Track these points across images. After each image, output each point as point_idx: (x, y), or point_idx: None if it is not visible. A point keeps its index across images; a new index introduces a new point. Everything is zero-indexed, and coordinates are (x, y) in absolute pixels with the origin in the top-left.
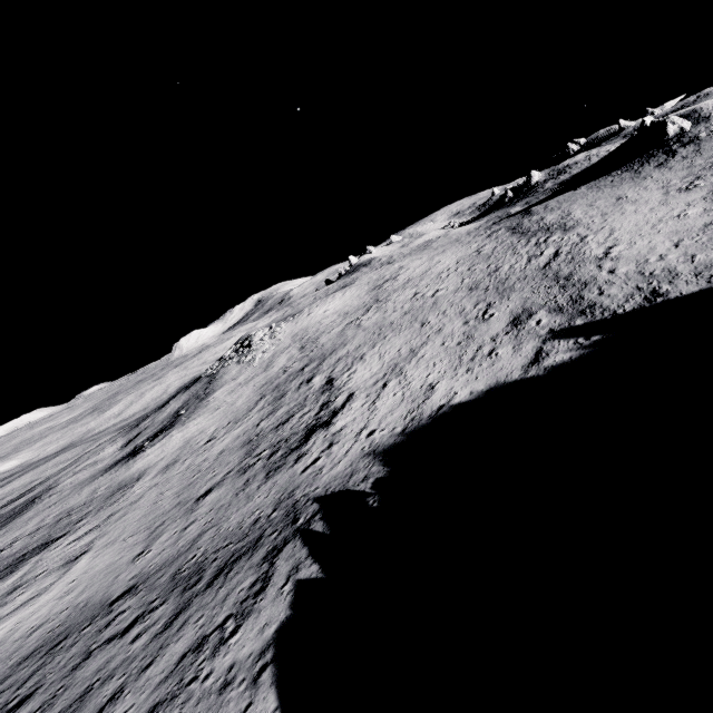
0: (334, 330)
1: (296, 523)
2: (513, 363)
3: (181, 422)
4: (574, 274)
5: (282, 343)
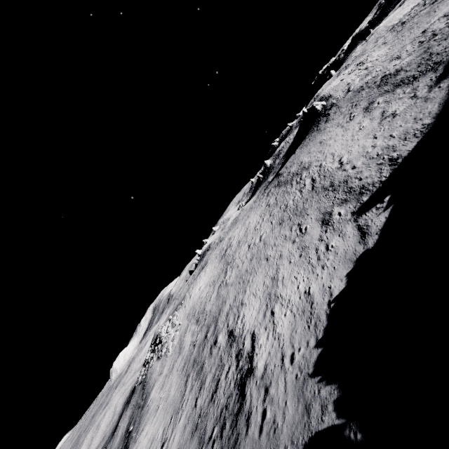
0: (212, 296)
1: None
2: (349, 244)
3: (132, 440)
4: (333, 181)
5: (182, 326)
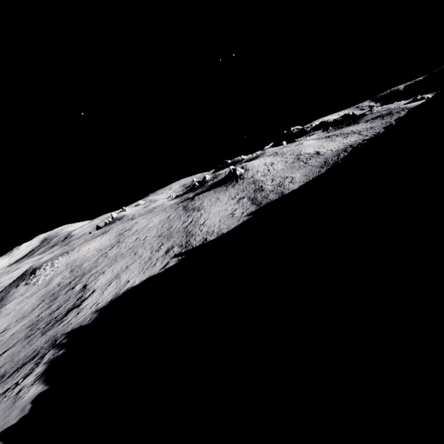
0: (92, 259)
1: (56, 343)
2: (158, 268)
3: None
4: (192, 231)
5: (59, 269)
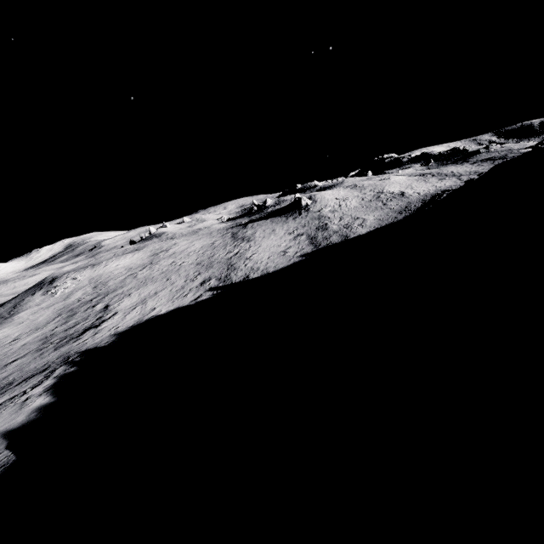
0: (120, 278)
1: (68, 360)
2: (189, 300)
3: None
4: (235, 264)
5: (81, 283)
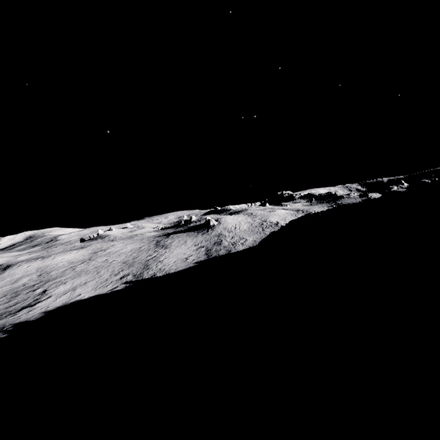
0: (62, 269)
1: (3, 329)
2: (107, 289)
3: None
4: (150, 265)
5: (30, 271)
